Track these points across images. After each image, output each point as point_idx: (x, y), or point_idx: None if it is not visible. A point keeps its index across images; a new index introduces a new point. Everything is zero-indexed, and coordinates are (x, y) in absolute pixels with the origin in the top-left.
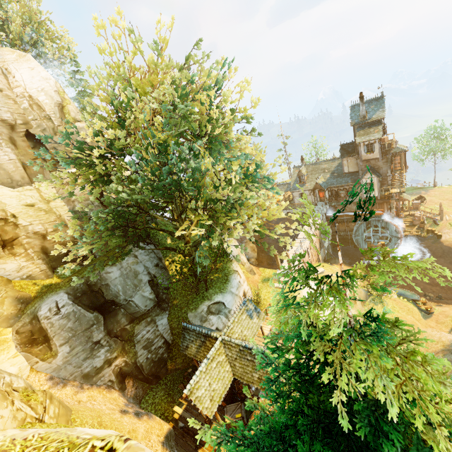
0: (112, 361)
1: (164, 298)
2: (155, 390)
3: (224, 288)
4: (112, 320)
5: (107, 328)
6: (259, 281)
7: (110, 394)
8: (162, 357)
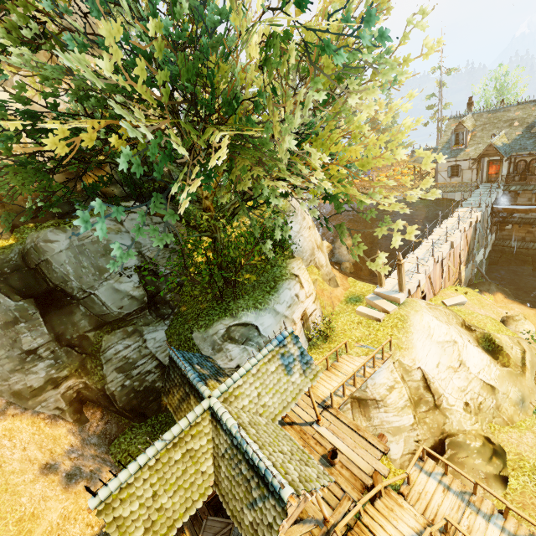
0: (60, 381)
1: (167, 299)
2: (135, 432)
3: (264, 302)
4: (65, 320)
5: (50, 332)
6: (341, 299)
7: (52, 428)
8: (153, 387)
